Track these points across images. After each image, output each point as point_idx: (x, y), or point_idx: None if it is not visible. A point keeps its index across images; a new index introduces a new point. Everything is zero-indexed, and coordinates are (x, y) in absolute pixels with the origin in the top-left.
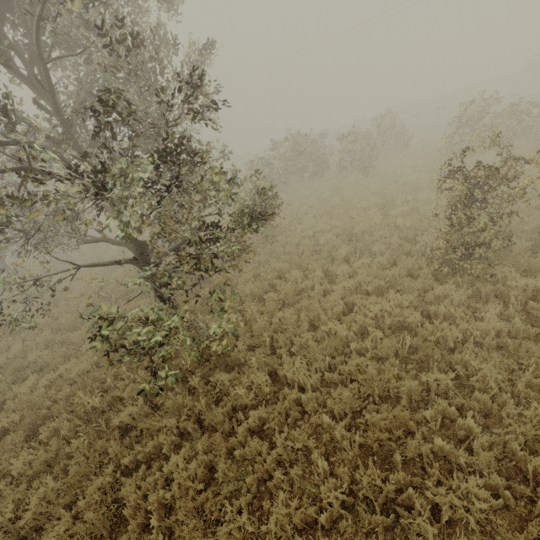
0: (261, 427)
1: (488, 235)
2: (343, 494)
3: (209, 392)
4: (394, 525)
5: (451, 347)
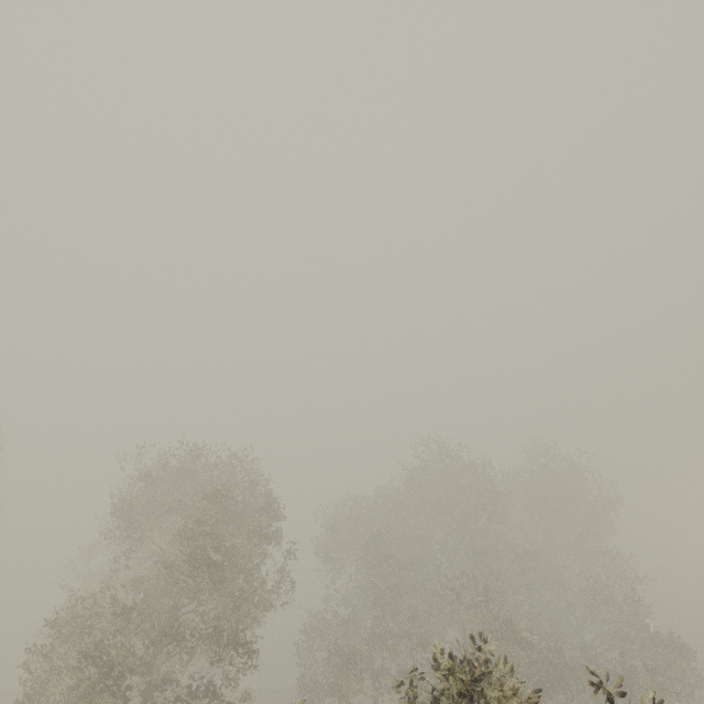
0: None
1: None
2: None
3: None
4: None
5: None
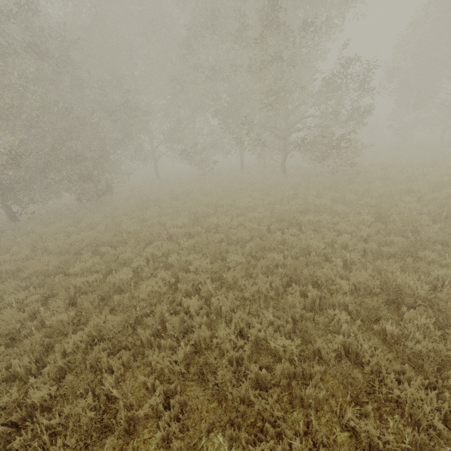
0: None
1: None
2: None
3: None
4: None
5: None
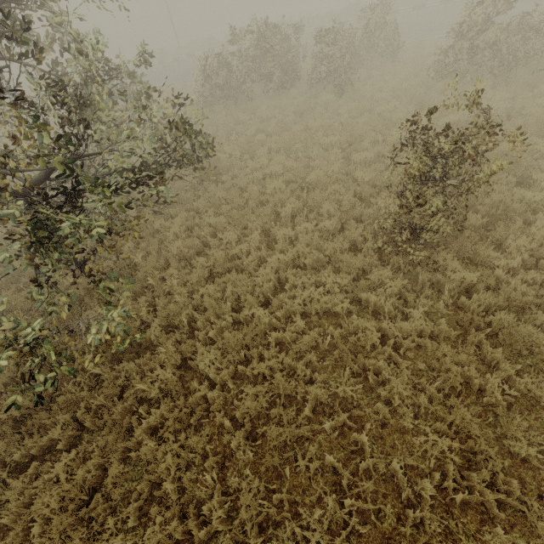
0: (165, 422)
1: (438, 222)
2: (223, 516)
3: (112, 383)
4: (270, 536)
5: (368, 351)
